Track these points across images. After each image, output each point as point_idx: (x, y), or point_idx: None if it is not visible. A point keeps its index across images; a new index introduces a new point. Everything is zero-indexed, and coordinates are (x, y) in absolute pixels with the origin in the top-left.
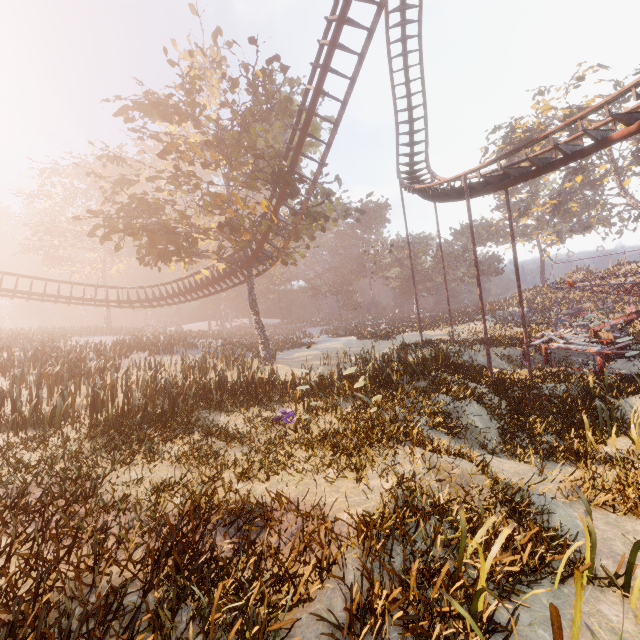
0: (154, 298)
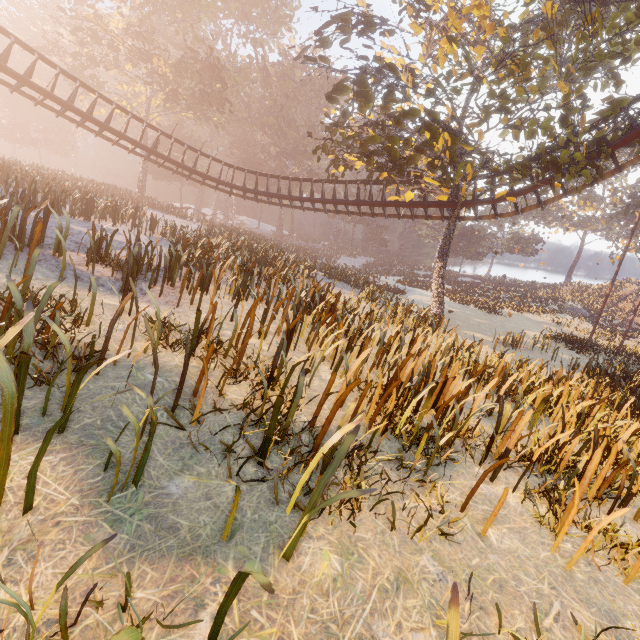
0: (269, 192)
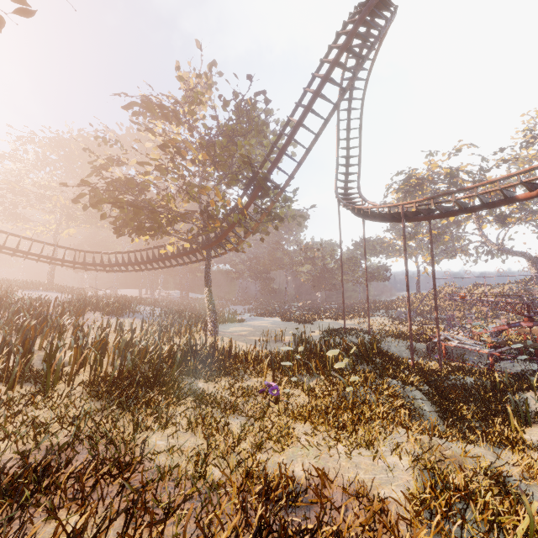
0: (109, 264)
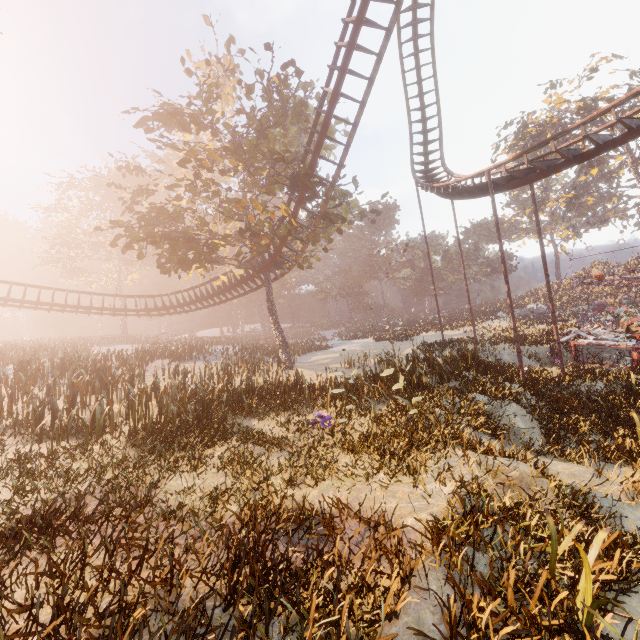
0: (171, 306)
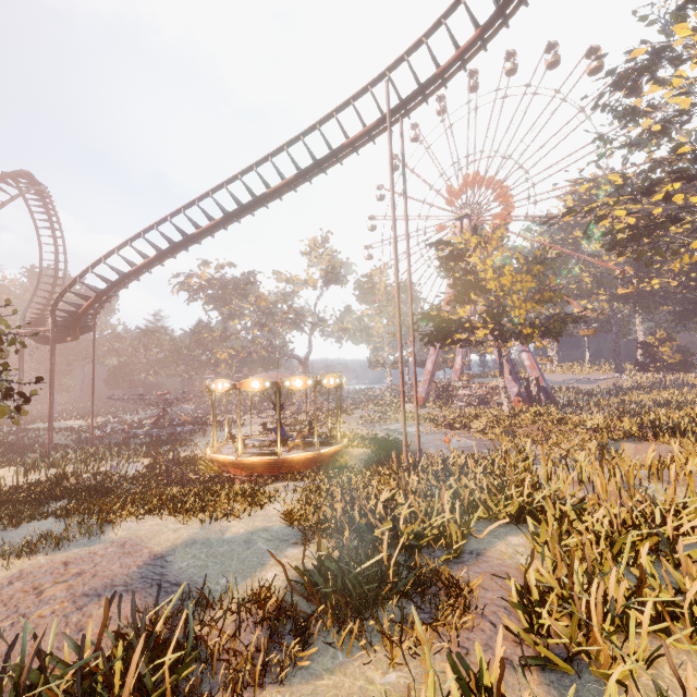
0: None
